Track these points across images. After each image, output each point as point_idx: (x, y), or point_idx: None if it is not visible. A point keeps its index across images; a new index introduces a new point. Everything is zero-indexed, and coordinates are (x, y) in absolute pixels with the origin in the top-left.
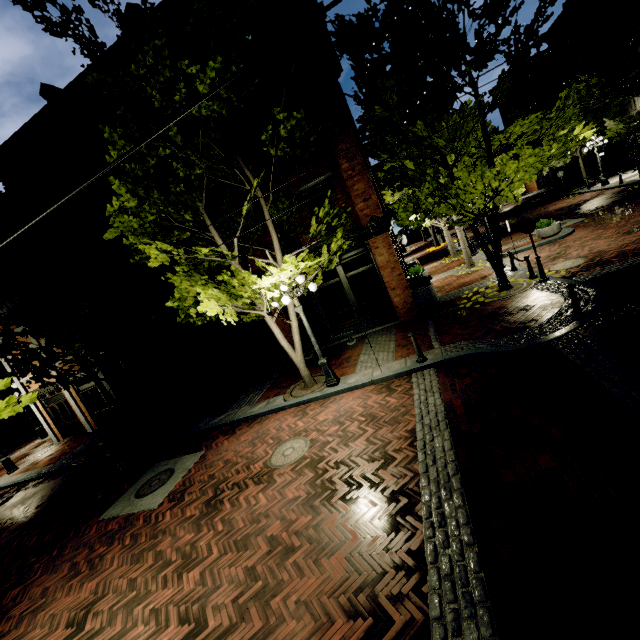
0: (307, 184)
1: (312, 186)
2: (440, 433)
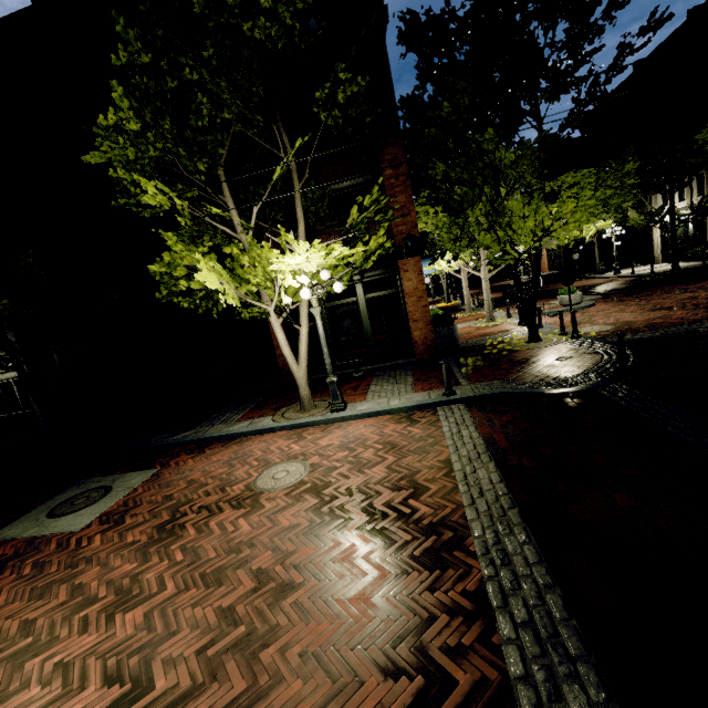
0: (342, 183)
1: (347, 187)
2: (483, 465)
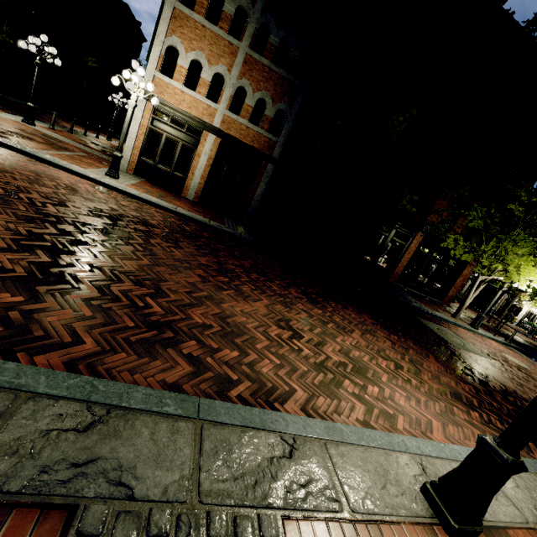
0: None
1: None
2: None
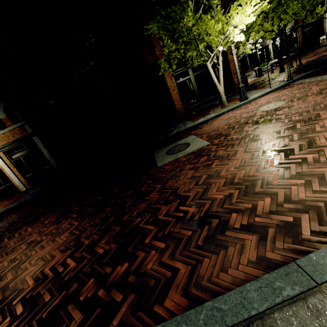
0: None
1: None
2: None
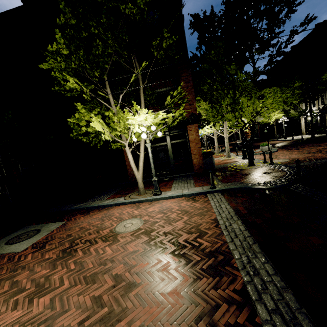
0: (161, 89)
1: (164, 90)
2: (235, 221)
